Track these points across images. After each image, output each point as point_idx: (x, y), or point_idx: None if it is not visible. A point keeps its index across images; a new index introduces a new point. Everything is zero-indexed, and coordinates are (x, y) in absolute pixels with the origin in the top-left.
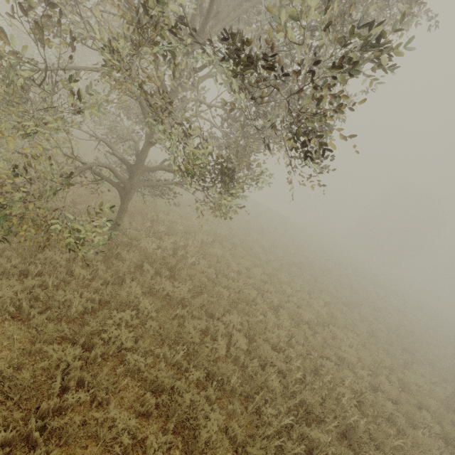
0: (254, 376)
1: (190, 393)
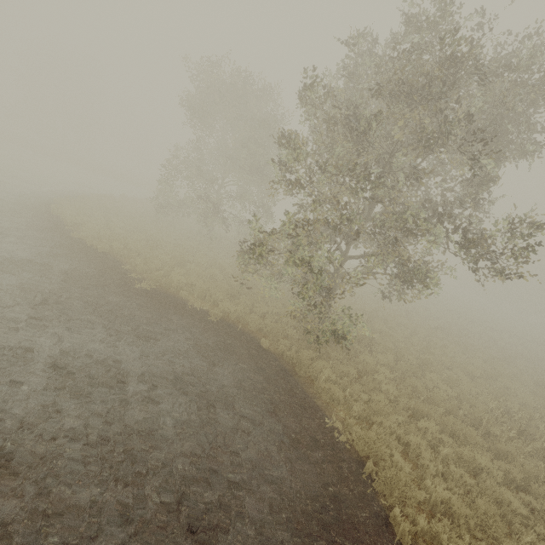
0: (473, 411)
1: (451, 415)
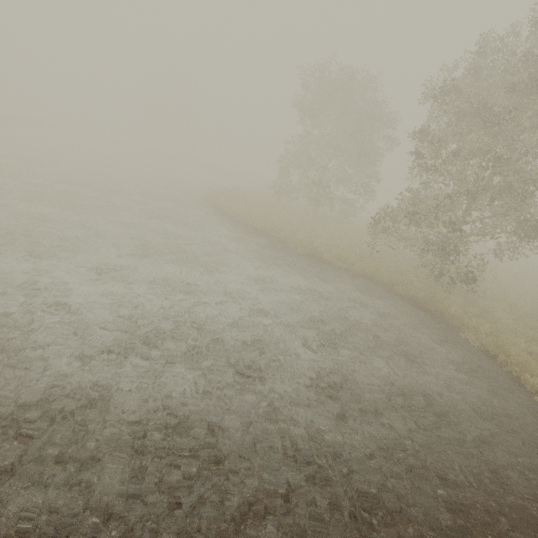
0: None
1: None
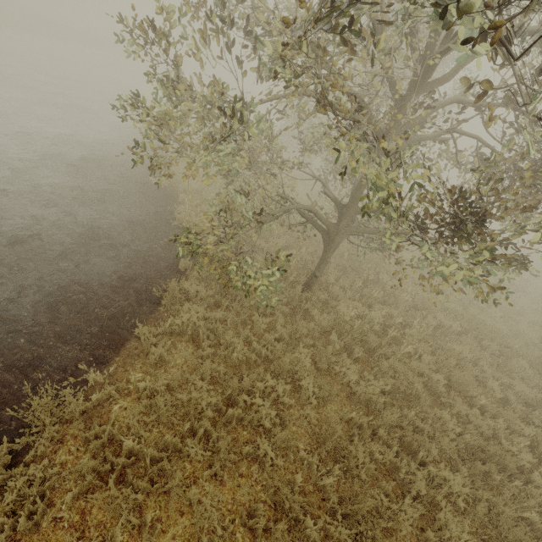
0: None
1: None
